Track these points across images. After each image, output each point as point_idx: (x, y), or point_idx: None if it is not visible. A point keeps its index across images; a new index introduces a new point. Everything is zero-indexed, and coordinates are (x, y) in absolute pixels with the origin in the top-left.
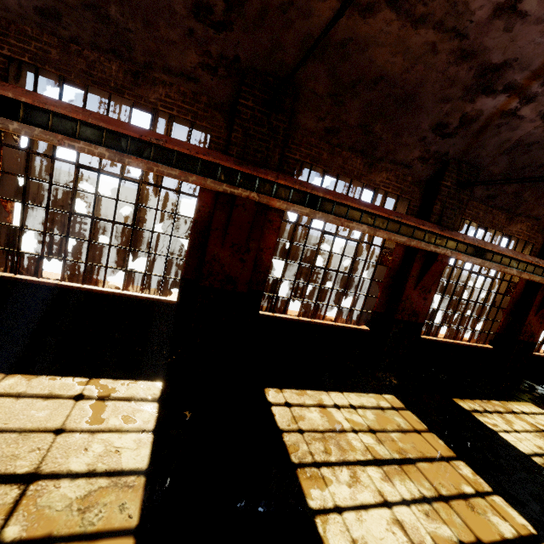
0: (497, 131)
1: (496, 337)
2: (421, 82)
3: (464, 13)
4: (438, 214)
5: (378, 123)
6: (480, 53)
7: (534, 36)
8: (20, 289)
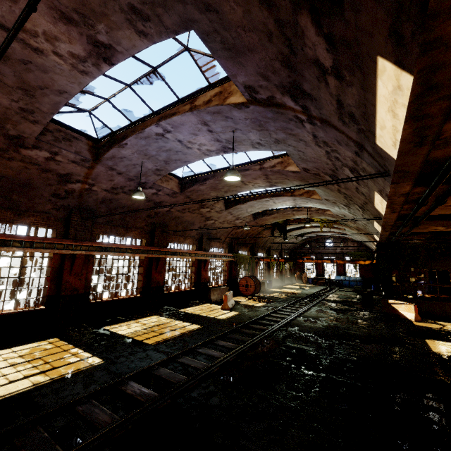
0: (89, 195)
1: (142, 289)
2: (30, 178)
3: (32, 158)
4: (74, 234)
5: (14, 195)
6: (53, 170)
7: (72, 167)
8: None
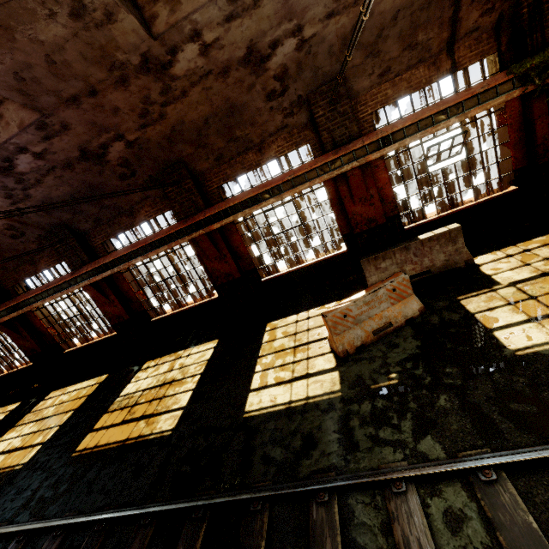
0: (26, 217)
1: (215, 287)
2: None
3: None
4: (71, 263)
5: (4, 254)
6: None
7: None
8: (3, 379)
